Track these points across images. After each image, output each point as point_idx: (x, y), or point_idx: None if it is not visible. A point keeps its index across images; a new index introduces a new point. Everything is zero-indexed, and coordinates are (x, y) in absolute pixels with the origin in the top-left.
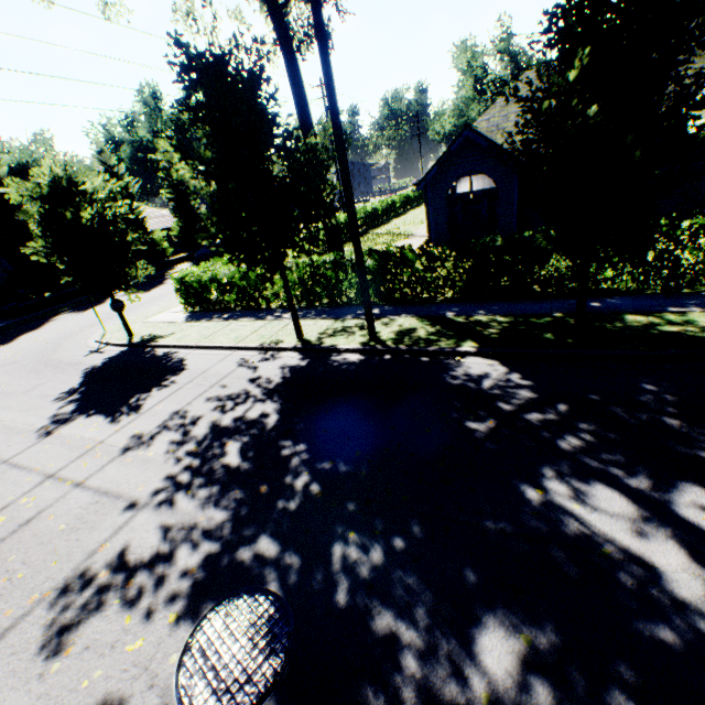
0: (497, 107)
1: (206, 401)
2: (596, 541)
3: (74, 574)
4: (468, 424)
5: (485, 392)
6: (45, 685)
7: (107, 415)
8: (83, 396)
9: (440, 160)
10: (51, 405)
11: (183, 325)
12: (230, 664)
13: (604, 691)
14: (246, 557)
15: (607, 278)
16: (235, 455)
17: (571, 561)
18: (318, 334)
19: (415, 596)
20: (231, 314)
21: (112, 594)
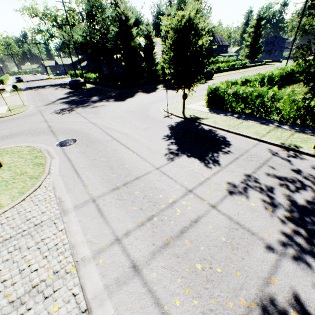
0: None
1: (267, 175)
2: None
3: (263, 296)
4: None
5: None
6: None
7: (199, 160)
8: (176, 141)
9: None
10: (162, 141)
11: (210, 114)
12: None
13: None
14: None
15: None
16: None
17: None
18: None
19: None
20: (238, 115)
21: None
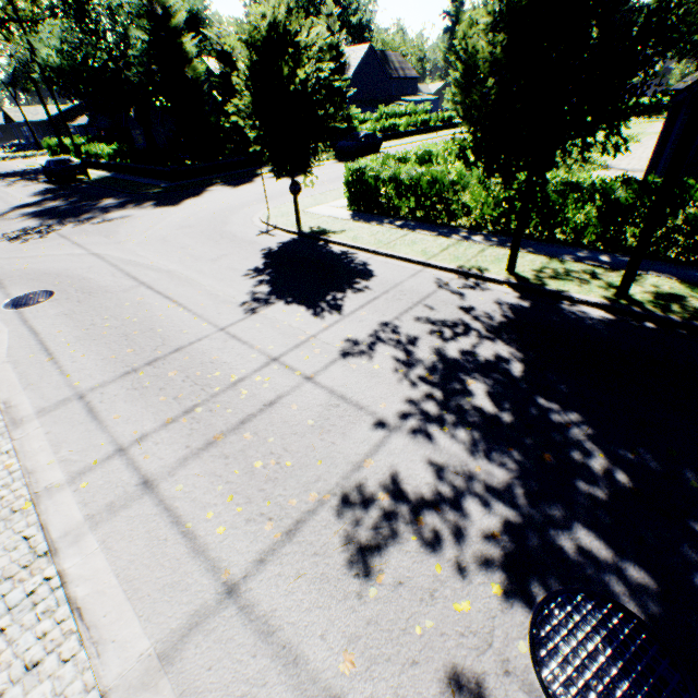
0: None
1: (416, 321)
2: None
3: (346, 484)
4: None
5: None
6: (369, 610)
7: (307, 307)
8: (271, 278)
9: None
10: (243, 281)
11: (351, 224)
12: (610, 692)
13: None
14: (563, 544)
15: None
16: (484, 399)
17: None
18: (533, 271)
19: None
20: (404, 223)
21: (403, 526)
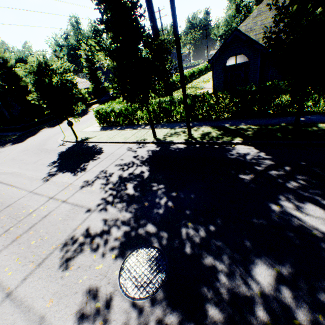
0: (250, 18)
1: (115, 166)
2: (308, 229)
3: (68, 238)
4: (240, 176)
5: (247, 161)
6: (64, 281)
7: (71, 172)
8: (59, 164)
9: (220, 48)
10: (46, 168)
11: (99, 132)
12: (141, 276)
13: (316, 293)
14: (142, 233)
15: (308, 105)
16: (131, 189)
17: (296, 237)
18: (163, 135)
19: (222, 250)
20: (121, 127)
21: (86, 246)
